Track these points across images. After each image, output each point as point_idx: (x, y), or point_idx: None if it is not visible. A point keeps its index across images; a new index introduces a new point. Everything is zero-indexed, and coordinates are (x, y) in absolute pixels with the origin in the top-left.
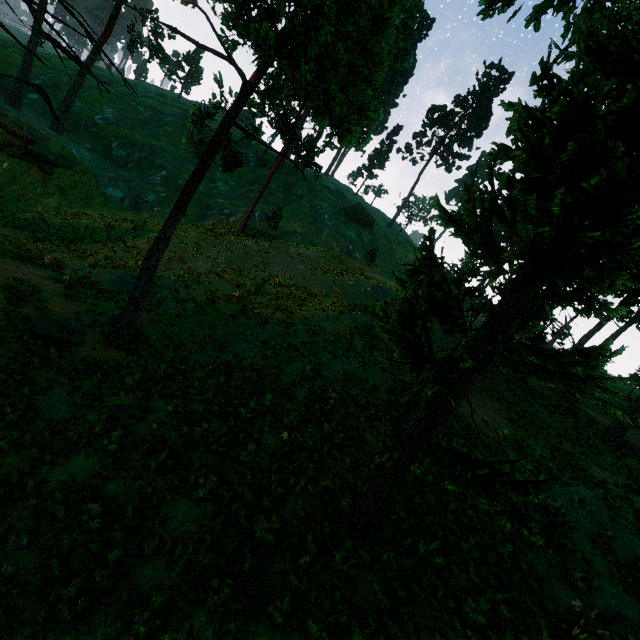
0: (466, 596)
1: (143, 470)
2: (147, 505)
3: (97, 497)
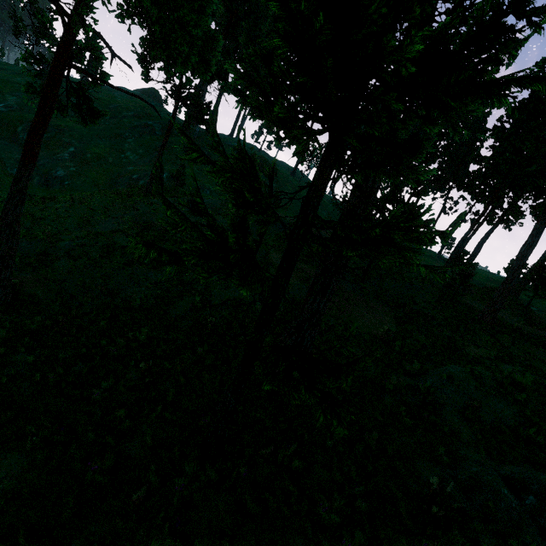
0: (321, 496)
1: None
2: None
3: None
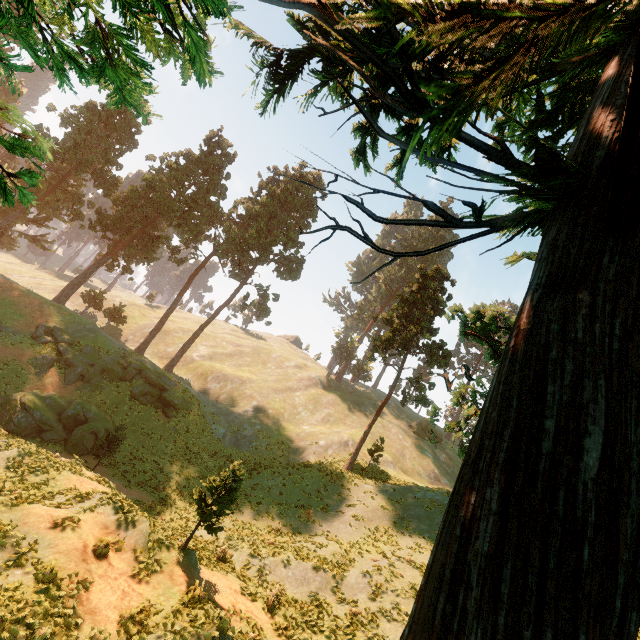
0: None
1: None
2: None
3: None
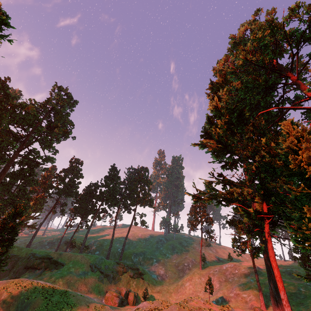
0: None
1: None
2: None
3: None
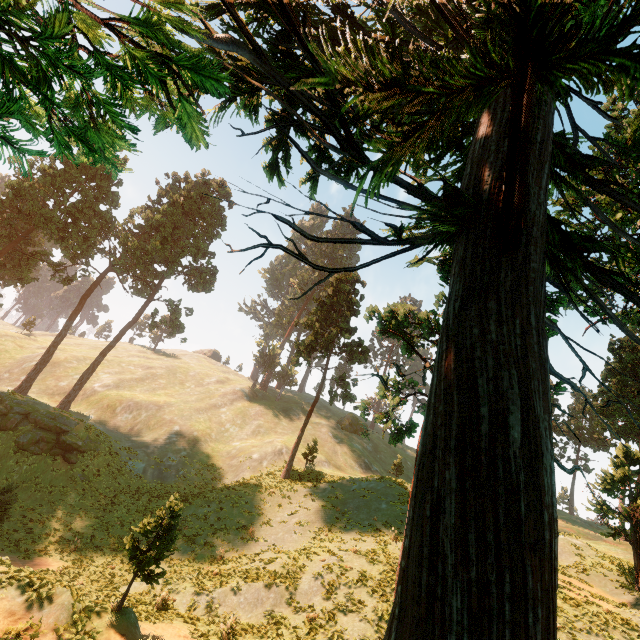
0: None
1: None
2: None
3: None
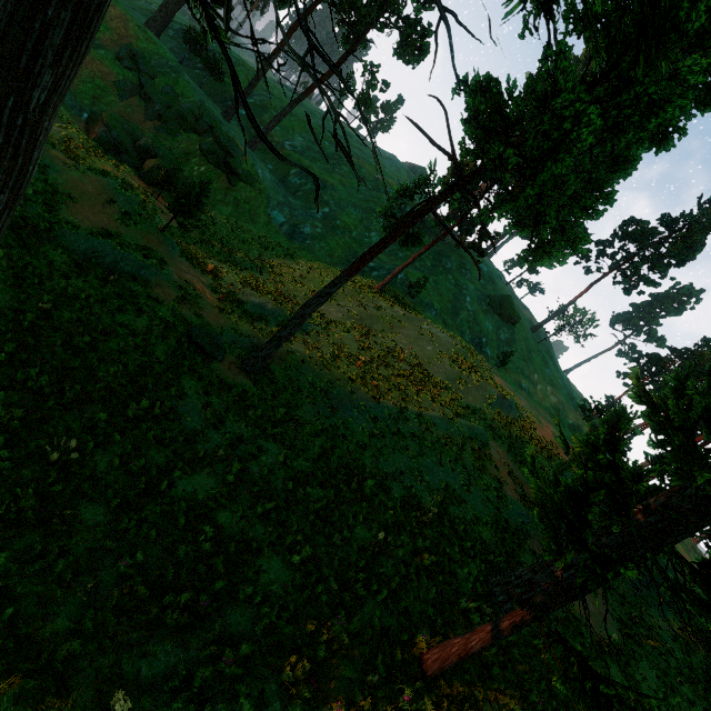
0: None
1: (249, 511)
2: (247, 548)
3: (209, 520)
